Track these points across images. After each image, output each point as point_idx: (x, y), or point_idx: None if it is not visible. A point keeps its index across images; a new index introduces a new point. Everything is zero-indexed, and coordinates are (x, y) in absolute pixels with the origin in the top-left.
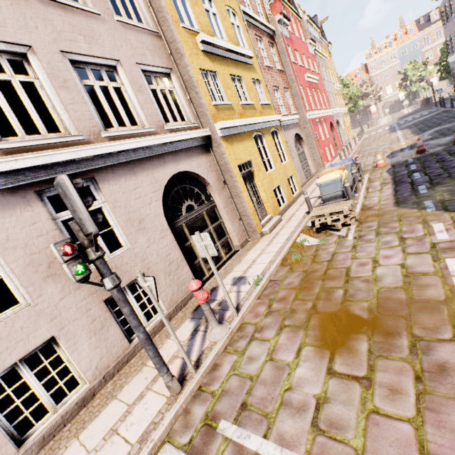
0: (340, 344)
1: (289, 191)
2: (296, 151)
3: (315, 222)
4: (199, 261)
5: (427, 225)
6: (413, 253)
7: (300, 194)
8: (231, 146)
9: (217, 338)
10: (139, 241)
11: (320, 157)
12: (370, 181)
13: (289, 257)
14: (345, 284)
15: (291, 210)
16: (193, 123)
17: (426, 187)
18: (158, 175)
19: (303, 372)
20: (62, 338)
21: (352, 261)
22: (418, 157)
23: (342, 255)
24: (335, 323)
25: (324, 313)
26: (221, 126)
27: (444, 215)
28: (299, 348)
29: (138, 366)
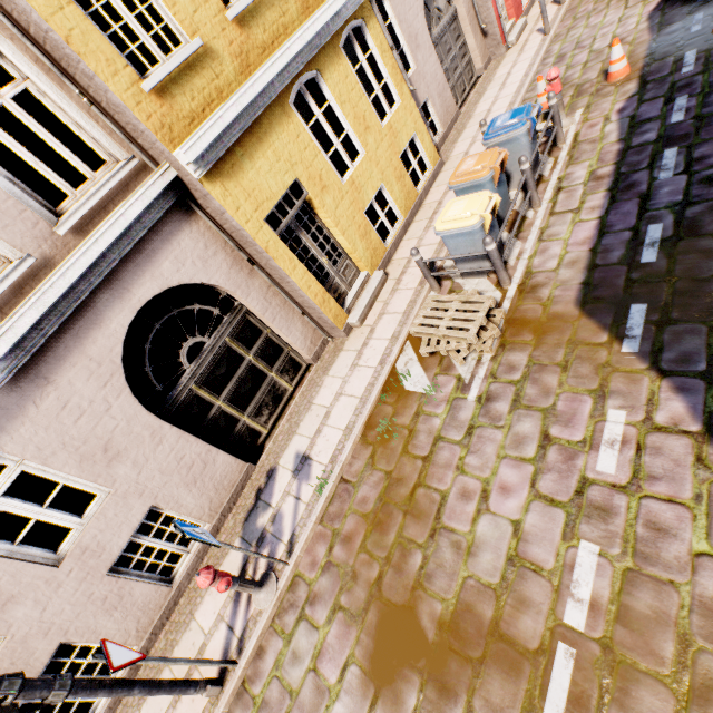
0: (388, 680)
1: (407, 187)
2: (428, 37)
3: (420, 347)
4: (244, 423)
5: (600, 410)
6: (544, 497)
7: (434, 176)
8: (236, 182)
9: (261, 606)
10: (120, 475)
11: (496, 17)
12: (572, 155)
13: (376, 420)
14: (429, 540)
15: (408, 240)
16: (121, 166)
17: (662, 236)
18: (98, 347)
19: (341, 712)
20: (74, 638)
21: (456, 477)
22: (711, 51)
23: (446, 451)
24: (394, 633)
25: (387, 603)
26: (187, 158)
27: (642, 384)
28: (346, 663)
29: (187, 616)
